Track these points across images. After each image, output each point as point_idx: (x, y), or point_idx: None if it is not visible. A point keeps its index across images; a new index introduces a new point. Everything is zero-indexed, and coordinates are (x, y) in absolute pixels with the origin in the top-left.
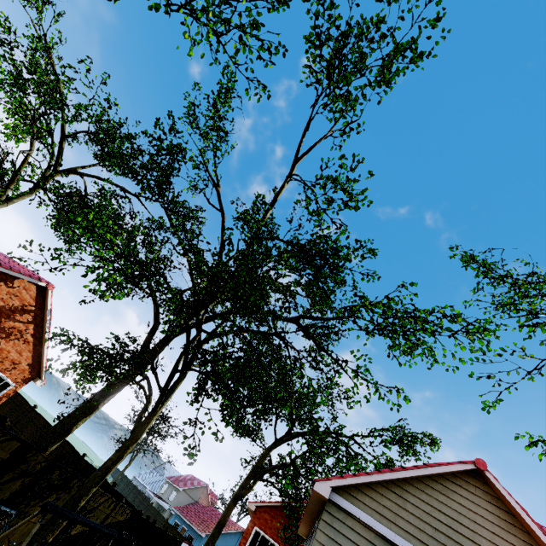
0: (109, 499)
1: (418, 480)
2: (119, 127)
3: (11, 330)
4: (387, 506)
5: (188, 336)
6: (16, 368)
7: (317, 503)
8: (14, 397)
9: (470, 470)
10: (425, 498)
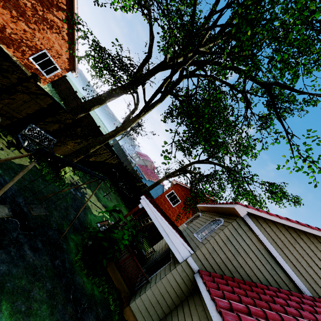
0: (108, 152)
1: (314, 236)
2: None
3: (52, 23)
4: (281, 239)
5: (173, 68)
6: (60, 58)
7: (228, 212)
8: (66, 82)
9: None
10: (312, 248)
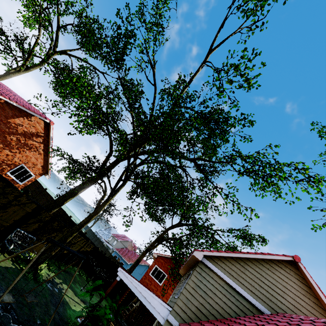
0: (83, 240)
1: (255, 260)
2: (93, 22)
3: (31, 146)
4: (234, 270)
5: (128, 161)
6: (35, 167)
7: (193, 261)
8: (35, 183)
9: (289, 260)
10: (258, 270)
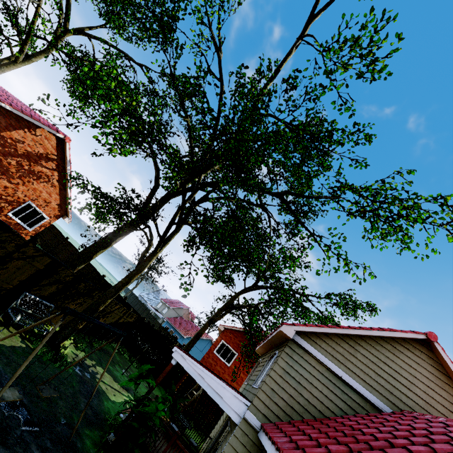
0: (121, 307)
1: (371, 338)
2: None
3: (40, 174)
4: (340, 352)
5: (183, 197)
6: (48, 206)
7: (280, 339)
8: (52, 229)
9: (420, 339)
10: (374, 352)
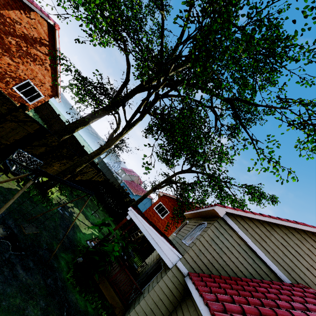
0: (94, 170)
1: (285, 227)
2: None
3: (35, 57)
4: (258, 233)
5: (149, 90)
6: (43, 86)
7: (210, 214)
8: (49, 107)
9: None
10: (285, 238)
